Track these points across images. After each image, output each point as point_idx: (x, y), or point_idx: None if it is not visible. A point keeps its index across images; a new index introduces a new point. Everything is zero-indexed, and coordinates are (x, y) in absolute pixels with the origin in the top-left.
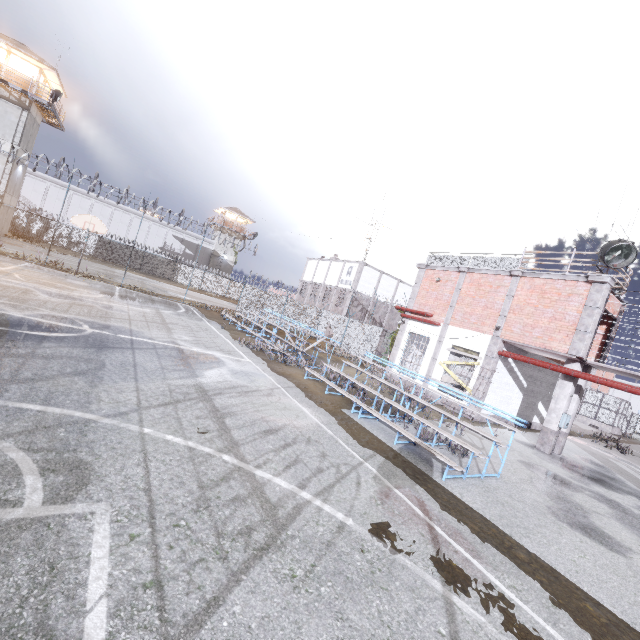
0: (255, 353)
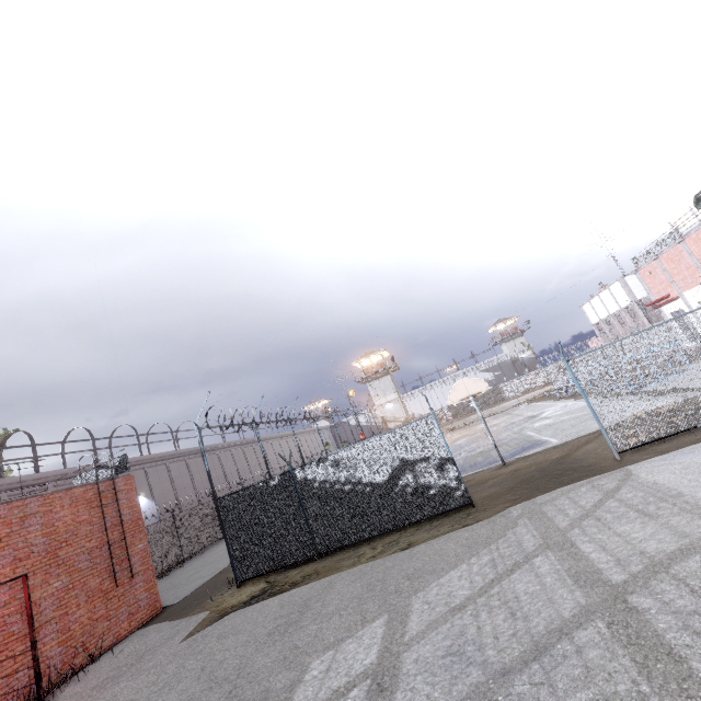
0: (567, 399)
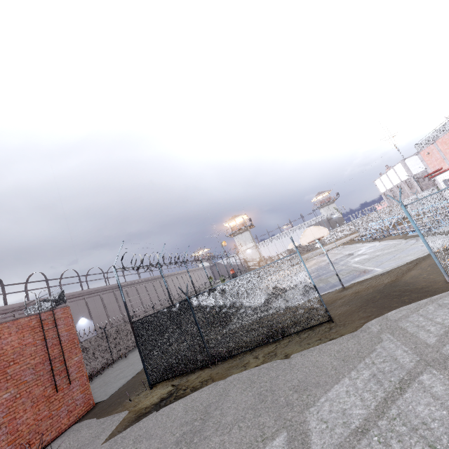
0: (373, 242)
